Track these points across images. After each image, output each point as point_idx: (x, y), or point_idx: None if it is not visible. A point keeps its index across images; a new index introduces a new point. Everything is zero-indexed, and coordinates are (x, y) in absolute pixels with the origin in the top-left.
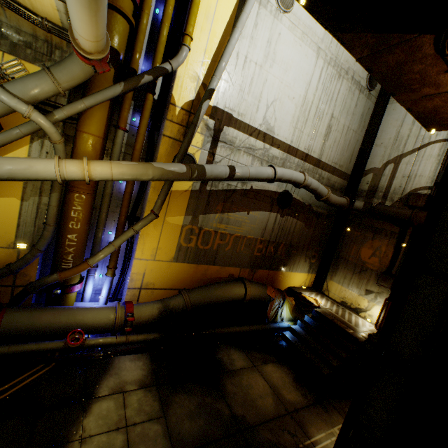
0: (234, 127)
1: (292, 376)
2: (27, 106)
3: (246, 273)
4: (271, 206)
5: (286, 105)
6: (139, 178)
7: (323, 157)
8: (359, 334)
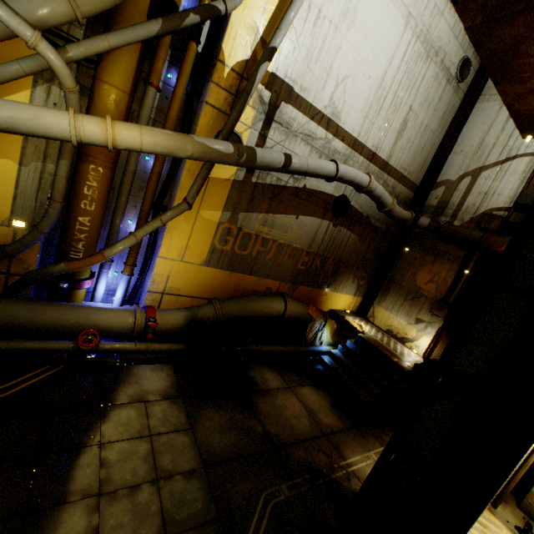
0: (294, 105)
1: (330, 401)
2: (33, 30)
3: (286, 288)
4: (324, 213)
5: (359, 85)
6: (175, 153)
7: (392, 159)
8: (404, 364)
